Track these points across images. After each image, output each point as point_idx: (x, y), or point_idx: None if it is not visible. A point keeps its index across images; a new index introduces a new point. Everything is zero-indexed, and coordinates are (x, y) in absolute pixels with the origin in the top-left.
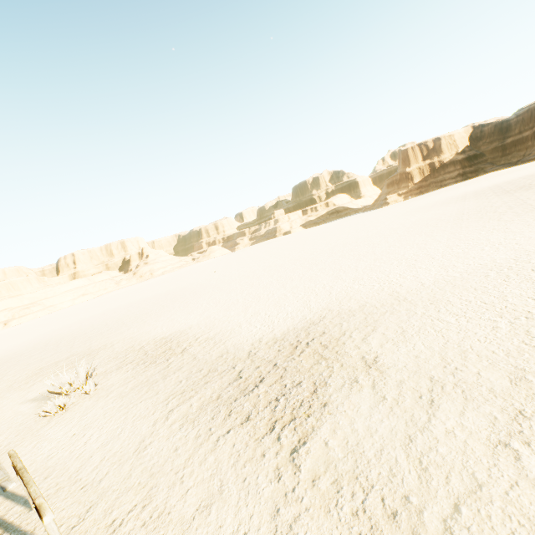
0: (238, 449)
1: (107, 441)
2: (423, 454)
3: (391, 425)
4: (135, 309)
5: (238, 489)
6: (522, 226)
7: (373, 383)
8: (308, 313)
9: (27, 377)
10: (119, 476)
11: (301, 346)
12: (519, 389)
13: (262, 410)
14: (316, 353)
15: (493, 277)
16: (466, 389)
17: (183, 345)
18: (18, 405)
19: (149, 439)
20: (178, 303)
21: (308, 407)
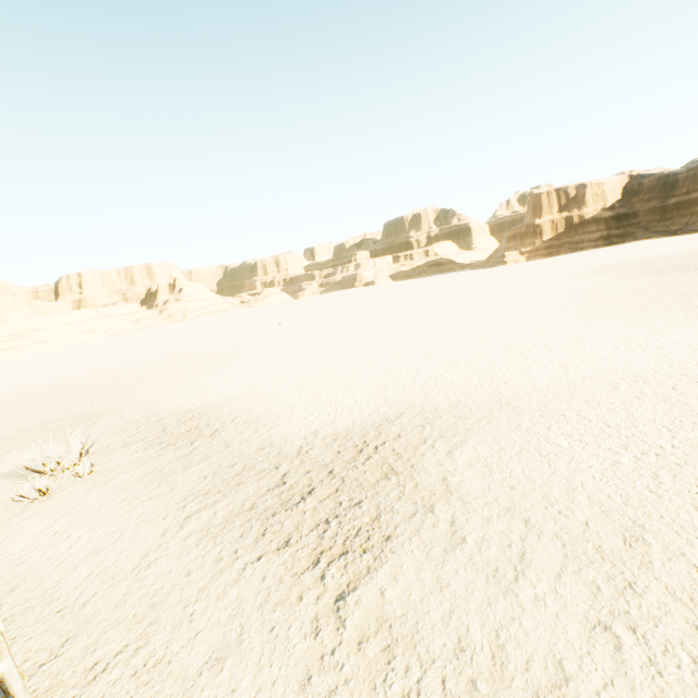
0: (269, 585)
1: (99, 549)
2: (502, 625)
3: (468, 579)
4: (157, 363)
5: (263, 641)
6: (670, 324)
7: (452, 517)
8: (383, 405)
9: (1, 440)
10: (109, 600)
11: (367, 450)
12: (633, 552)
13: (306, 534)
14: (386, 463)
15: (624, 390)
16: (568, 544)
17: (214, 425)
18: None
19: (154, 553)
20: (215, 363)
21: (366, 539)
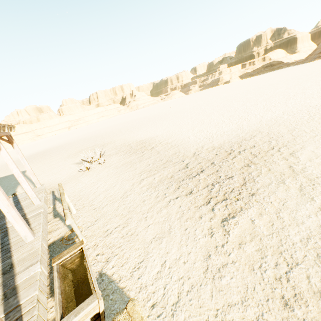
0: (183, 209)
1: (108, 189)
2: None
3: (319, 221)
4: (127, 125)
5: (181, 234)
6: None
7: (300, 186)
8: (241, 133)
9: (75, 152)
10: (112, 207)
11: (234, 153)
12: None
13: (201, 189)
14: (246, 159)
15: None
16: None
17: (152, 145)
18: (71, 165)
19: (129, 192)
20: (151, 123)
21: (238, 194)
